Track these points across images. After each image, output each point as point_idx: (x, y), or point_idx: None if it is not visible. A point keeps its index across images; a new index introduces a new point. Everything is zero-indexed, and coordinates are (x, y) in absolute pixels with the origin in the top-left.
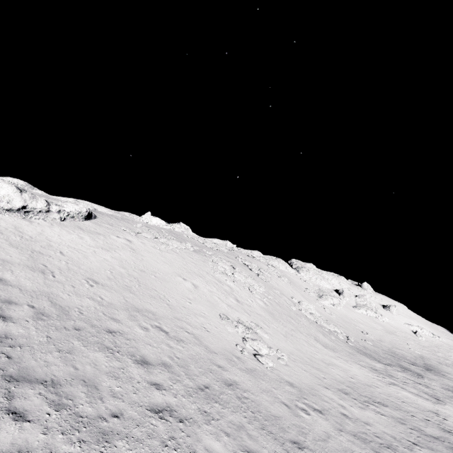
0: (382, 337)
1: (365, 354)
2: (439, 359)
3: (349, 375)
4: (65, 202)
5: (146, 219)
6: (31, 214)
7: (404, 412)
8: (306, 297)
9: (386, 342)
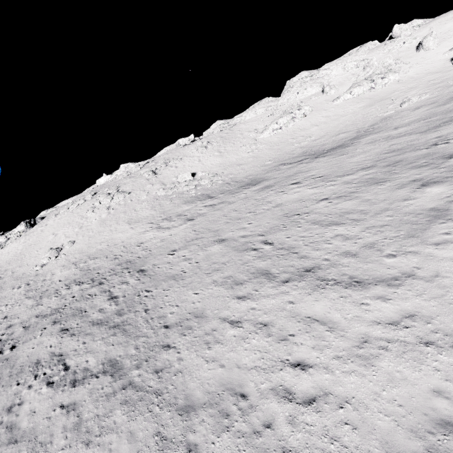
0: (337, 126)
1: (198, 198)
2: (442, 93)
3: (110, 244)
4: (17, 227)
5: (98, 183)
6: (3, 245)
7: (104, 257)
8: (228, 151)
9: (328, 136)
